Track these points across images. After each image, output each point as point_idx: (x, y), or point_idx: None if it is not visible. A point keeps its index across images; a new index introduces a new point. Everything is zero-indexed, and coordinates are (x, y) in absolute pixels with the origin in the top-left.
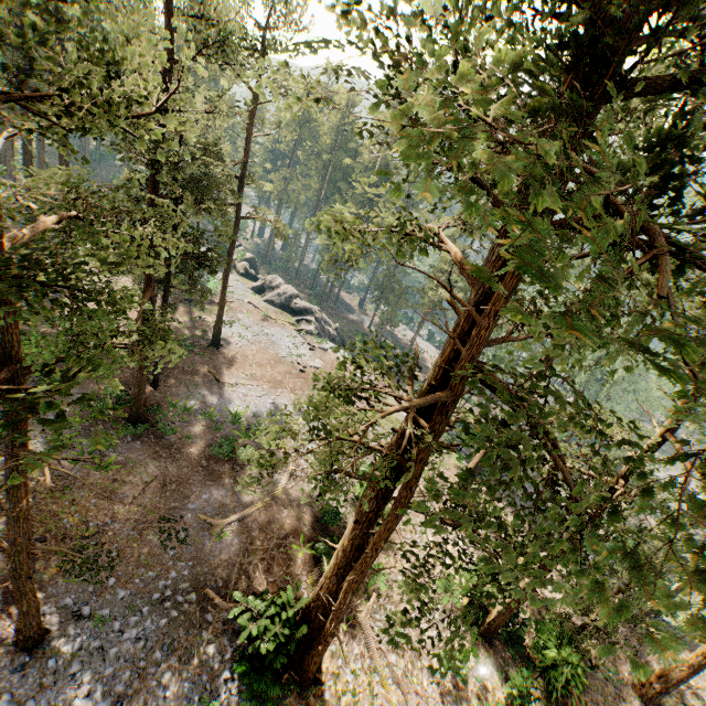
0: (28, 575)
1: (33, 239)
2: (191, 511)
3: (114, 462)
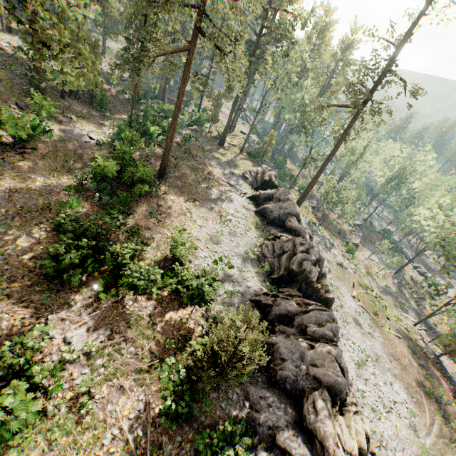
0: None
1: None
2: None
3: None
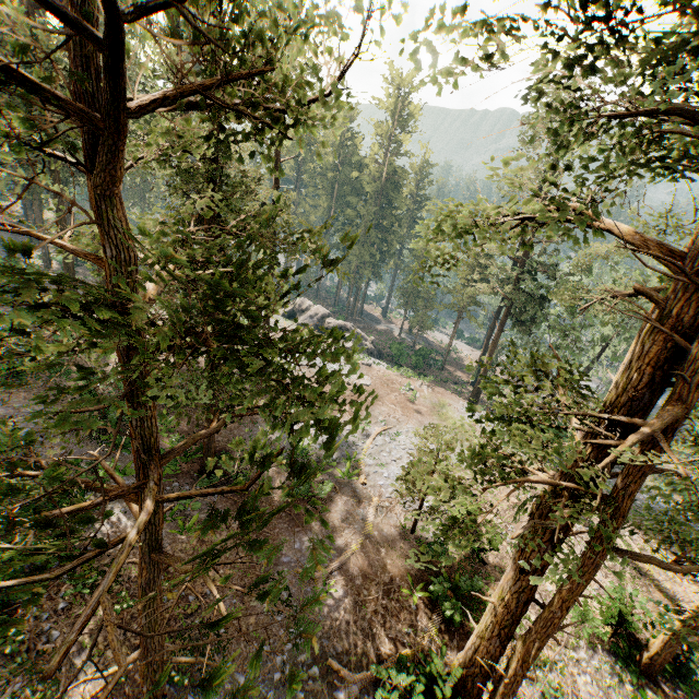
0: (161, 692)
1: (158, 294)
2: (286, 565)
3: (197, 522)
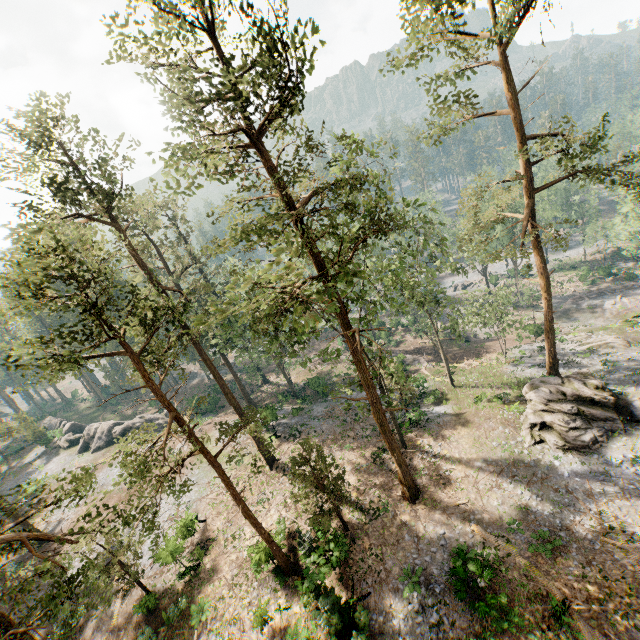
0: None
1: None
2: None
3: None
